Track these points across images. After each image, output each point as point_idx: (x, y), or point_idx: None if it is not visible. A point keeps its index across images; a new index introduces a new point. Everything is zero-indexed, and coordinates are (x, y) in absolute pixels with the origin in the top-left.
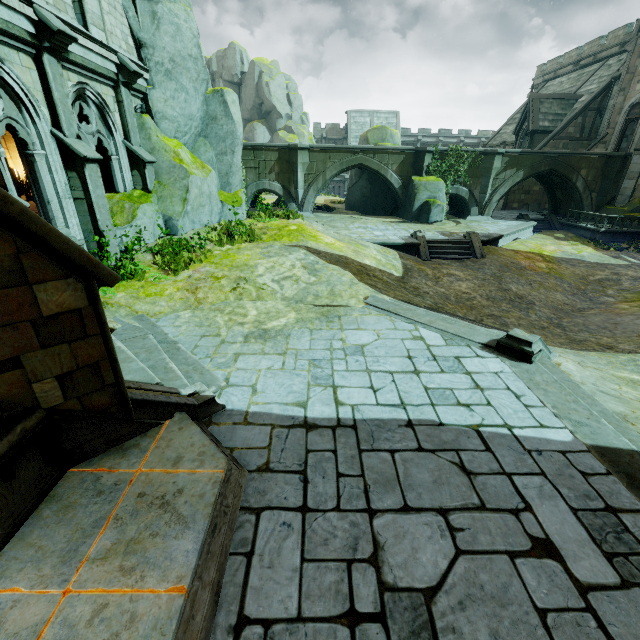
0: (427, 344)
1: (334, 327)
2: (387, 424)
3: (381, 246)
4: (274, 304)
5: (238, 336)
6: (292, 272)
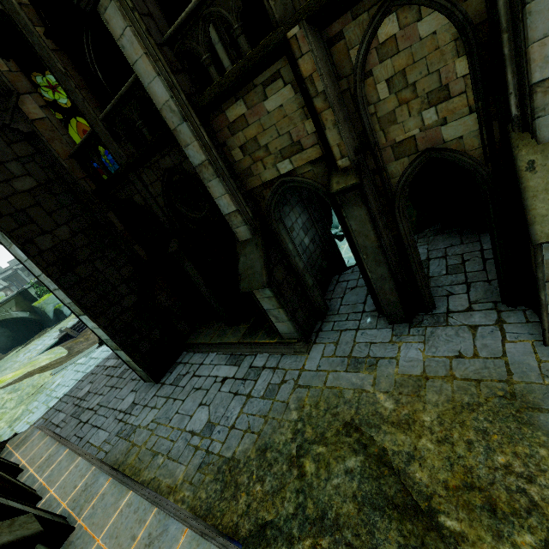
0: (80, 363)
1: (44, 391)
2: (74, 386)
3: (47, 351)
4: (10, 414)
5: (5, 430)
6: (5, 400)
